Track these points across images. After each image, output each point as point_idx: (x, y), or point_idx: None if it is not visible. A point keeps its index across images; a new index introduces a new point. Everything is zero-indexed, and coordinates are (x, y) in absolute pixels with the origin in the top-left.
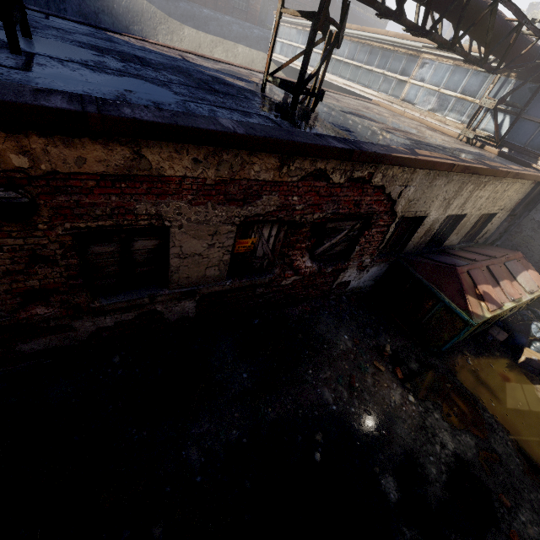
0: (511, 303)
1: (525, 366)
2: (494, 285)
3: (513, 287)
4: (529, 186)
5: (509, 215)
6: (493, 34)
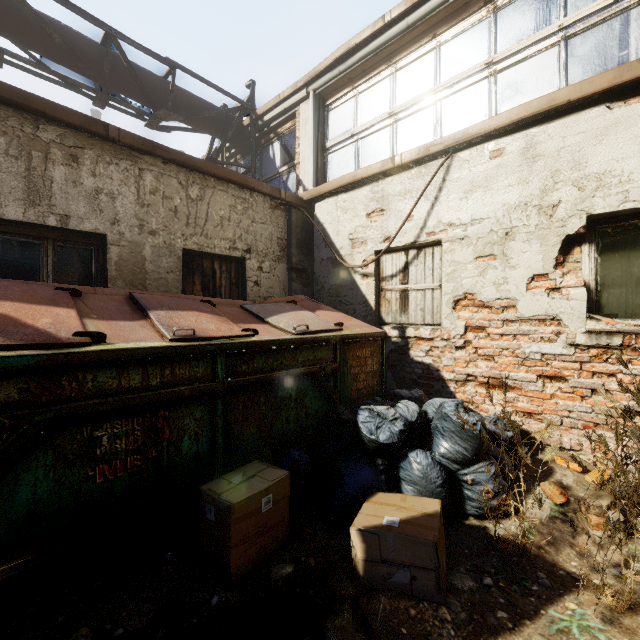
0: (172, 342)
1: (385, 576)
2: (125, 318)
3: (230, 324)
4: (275, 214)
5: (289, 270)
6: (89, 56)
